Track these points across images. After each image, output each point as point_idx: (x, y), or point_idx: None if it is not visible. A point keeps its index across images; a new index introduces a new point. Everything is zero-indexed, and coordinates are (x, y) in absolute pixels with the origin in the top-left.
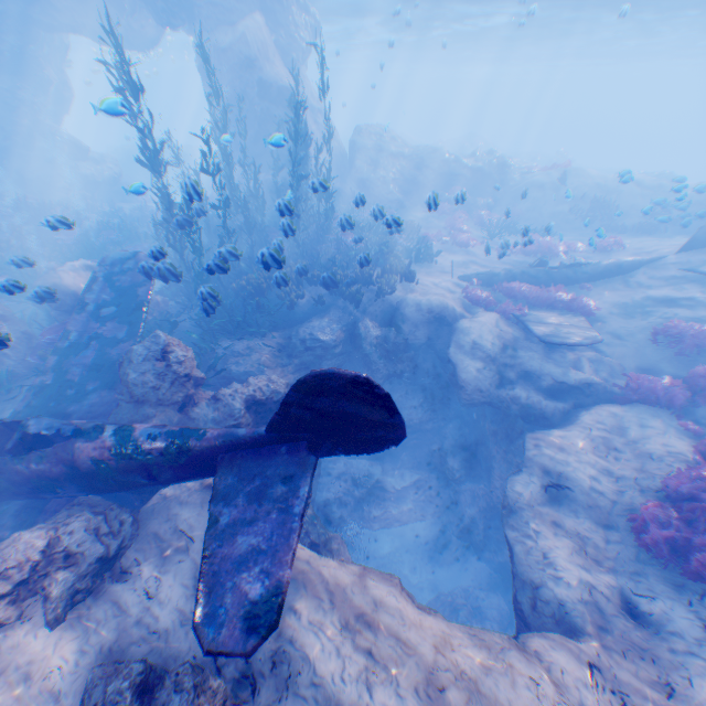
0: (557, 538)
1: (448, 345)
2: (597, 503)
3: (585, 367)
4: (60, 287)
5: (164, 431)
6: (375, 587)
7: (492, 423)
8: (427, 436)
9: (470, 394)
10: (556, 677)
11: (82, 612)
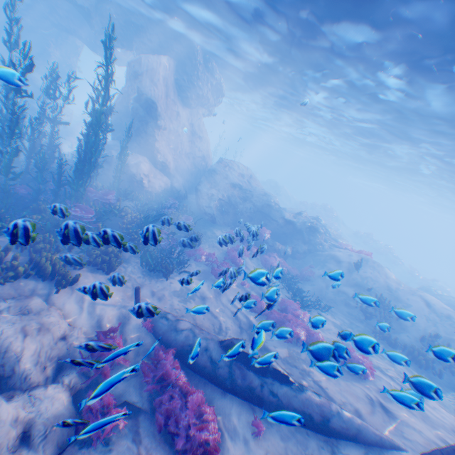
0: None
1: None
2: None
3: None
4: None
5: None
6: None
7: None
8: None
9: None
10: None
11: None
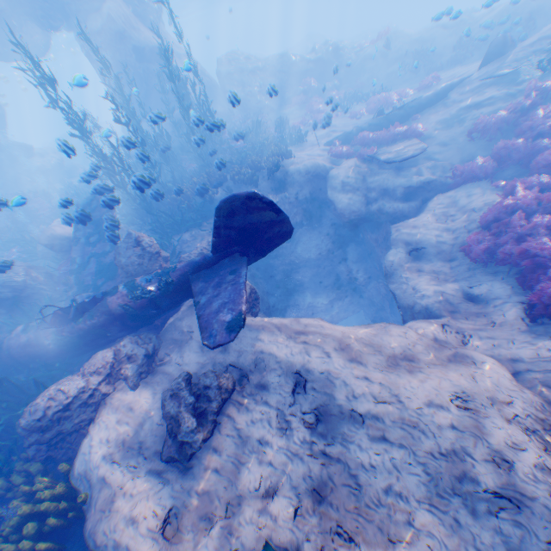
0: (420, 277)
1: (327, 192)
2: (443, 250)
3: (424, 173)
4: (56, 236)
5: (154, 275)
6: (304, 320)
7: (371, 233)
8: (334, 262)
9: (350, 218)
10: (419, 332)
11: (146, 380)
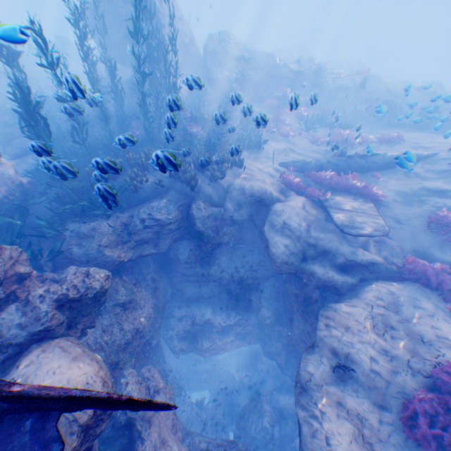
0: (340, 422)
1: (264, 225)
2: (375, 384)
3: (371, 247)
4: None
5: None
6: None
7: (295, 288)
8: (248, 287)
9: (279, 266)
10: None
11: None
